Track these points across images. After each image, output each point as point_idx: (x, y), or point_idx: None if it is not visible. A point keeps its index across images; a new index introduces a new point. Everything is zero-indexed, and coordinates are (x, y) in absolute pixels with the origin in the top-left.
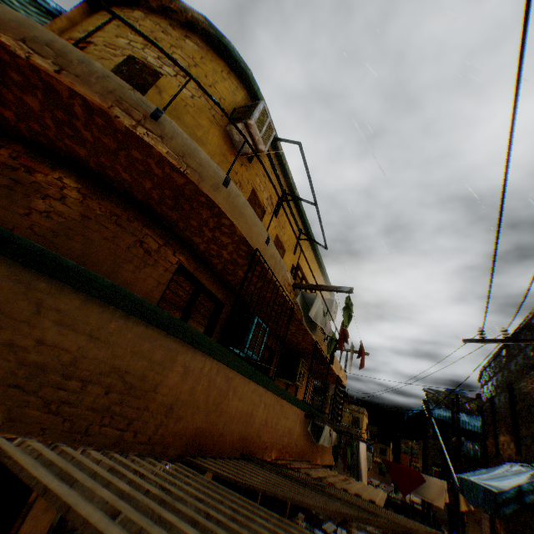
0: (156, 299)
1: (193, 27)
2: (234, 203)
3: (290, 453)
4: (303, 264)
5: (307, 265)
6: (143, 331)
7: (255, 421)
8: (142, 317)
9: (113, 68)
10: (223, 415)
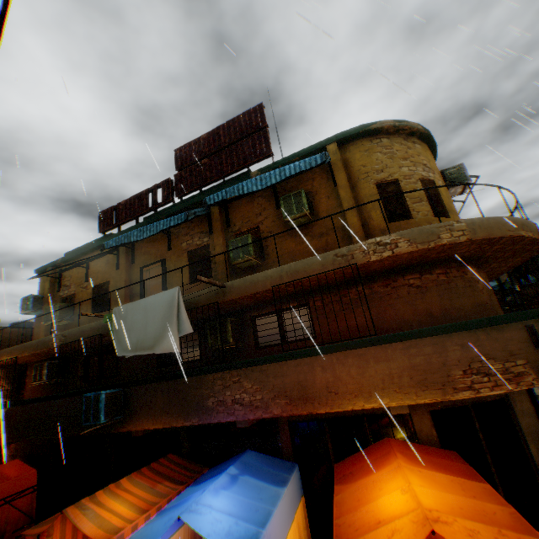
0: None
1: (413, 133)
2: None
3: None
4: None
5: None
6: None
7: None
8: None
9: (423, 192)
10: None
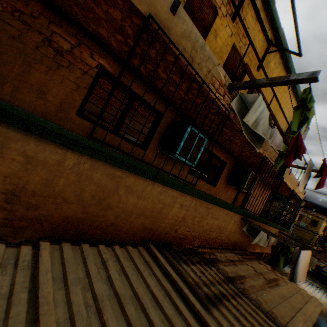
0: (78, 102)
1: None
2: None
3: (220, 244)
4: None
5: None
6: None
7: (167, 218)
8: None
9: None
10: (112, 210)
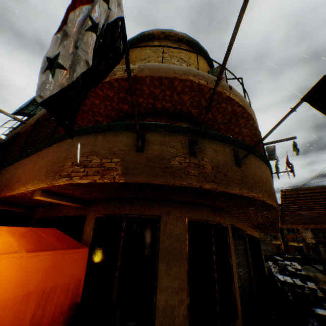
0: None
1: (180, 40)
2: (253, 113)
3: None
4: None
5: None
6: (264, 166)
7: None
8: (263, 160)
9: None
10: None
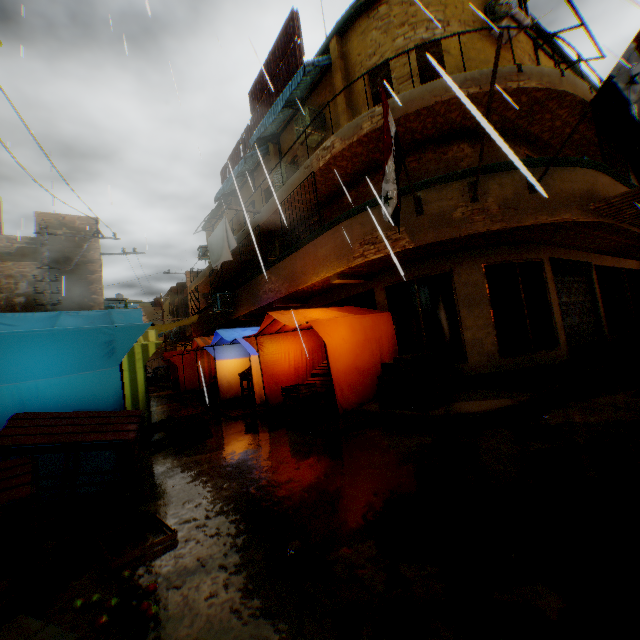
0: None
1: None
2: (569, 83)
3: None
4: None
5: None
6: (580, 173)
7: None
8: (579, 166)
9: (416, 65)
10: None
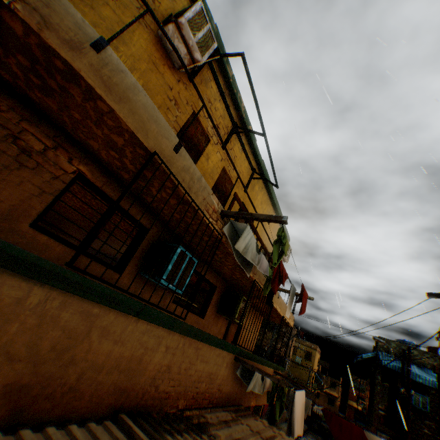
0: (38, 210)
1: None
2: (114, 79)
3: (210, 399)
4: (255, 204)
5: (260, 206)
6: None
7: (148, 368)
8: None
9: None
10: (77, 364)
